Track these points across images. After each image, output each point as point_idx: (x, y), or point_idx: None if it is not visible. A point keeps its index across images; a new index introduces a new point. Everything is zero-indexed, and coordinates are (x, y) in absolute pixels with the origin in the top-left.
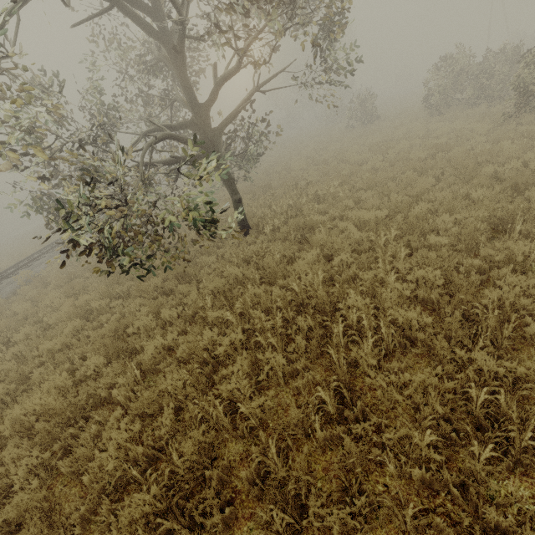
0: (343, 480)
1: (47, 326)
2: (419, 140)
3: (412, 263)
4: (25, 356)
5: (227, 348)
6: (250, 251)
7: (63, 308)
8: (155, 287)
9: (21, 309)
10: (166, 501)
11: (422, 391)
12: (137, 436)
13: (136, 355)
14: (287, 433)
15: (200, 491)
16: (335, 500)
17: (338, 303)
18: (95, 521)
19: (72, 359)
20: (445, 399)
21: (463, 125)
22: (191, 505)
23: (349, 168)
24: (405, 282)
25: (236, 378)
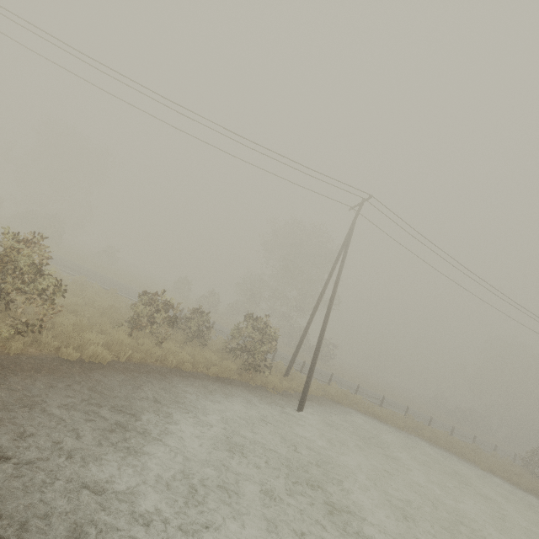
0: None
1: None
2: None
3: None
4: None
5: None
6: None
7: None
8: None
9: None
10: None
11: None
12: None
13: None
14: None
15: None
16: None
17: None
18: None
19: None
20: None
21: None
22: None
23: None
24: None
25: None
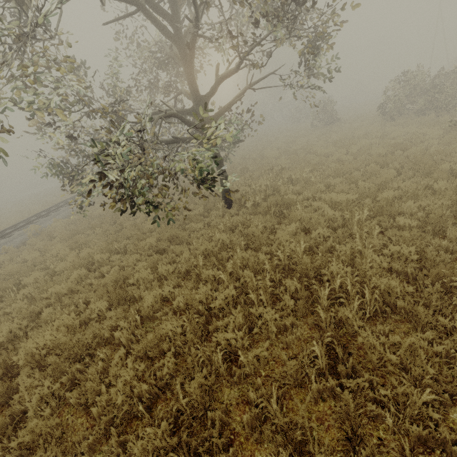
0: (347, 430)
1: (52, 273)
2: (377, 140)
3: (386, 240)
4: (33, 297)
5: (222, 302)
6: (234, 221)
7: (69, 258)
8: (149, 246)
9: (30, 257)
10: (178, 437)
11: (409, 353)
12: (141, 375)
13: (134, 303)
14: (283, 382)
15: (199, 430)
16: (332, 449)
17: (320, 269)
18: (104, 451)
19: (76, 303)
20: (431, 362)
21: (416, 130)
22: (195, 442)
23: (318, 158)
24: (377, 256)
25: (231, 329)
